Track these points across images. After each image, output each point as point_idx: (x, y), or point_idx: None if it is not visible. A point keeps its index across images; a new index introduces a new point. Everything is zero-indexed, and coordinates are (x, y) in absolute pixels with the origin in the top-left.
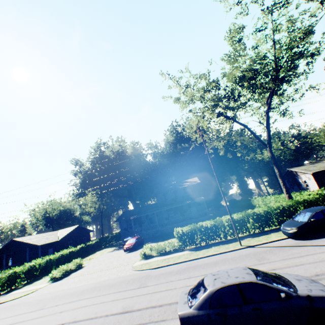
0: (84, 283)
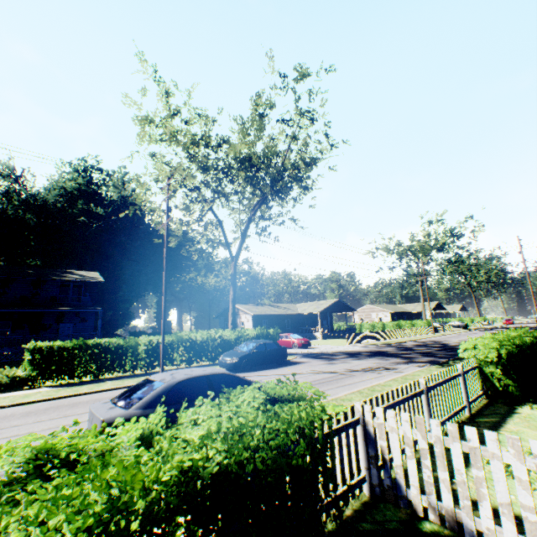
0: None
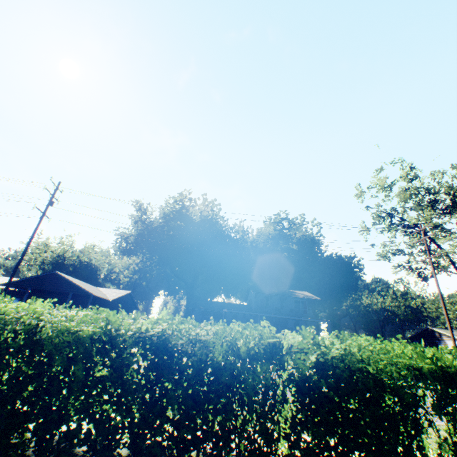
0: None
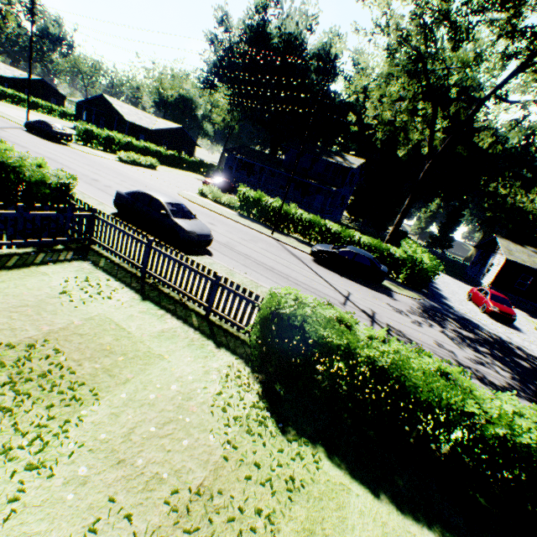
0: (134, 175)
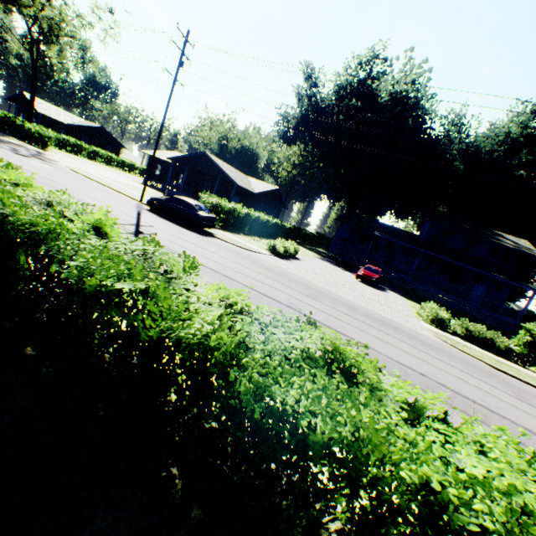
0: (347, 298)
